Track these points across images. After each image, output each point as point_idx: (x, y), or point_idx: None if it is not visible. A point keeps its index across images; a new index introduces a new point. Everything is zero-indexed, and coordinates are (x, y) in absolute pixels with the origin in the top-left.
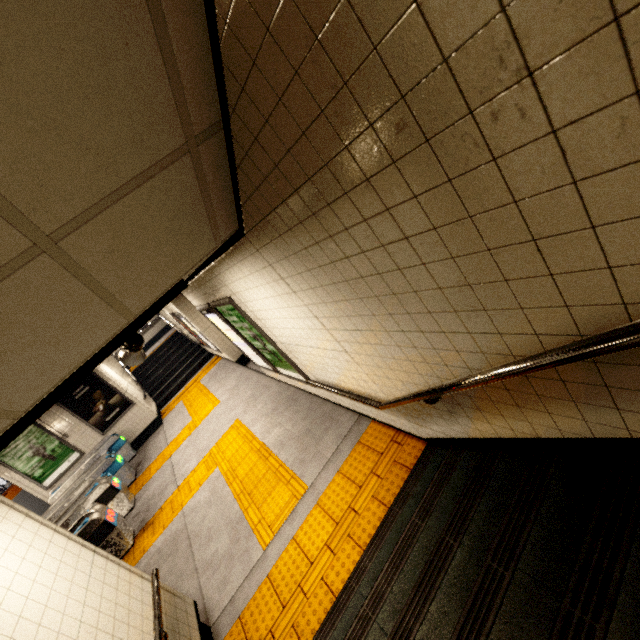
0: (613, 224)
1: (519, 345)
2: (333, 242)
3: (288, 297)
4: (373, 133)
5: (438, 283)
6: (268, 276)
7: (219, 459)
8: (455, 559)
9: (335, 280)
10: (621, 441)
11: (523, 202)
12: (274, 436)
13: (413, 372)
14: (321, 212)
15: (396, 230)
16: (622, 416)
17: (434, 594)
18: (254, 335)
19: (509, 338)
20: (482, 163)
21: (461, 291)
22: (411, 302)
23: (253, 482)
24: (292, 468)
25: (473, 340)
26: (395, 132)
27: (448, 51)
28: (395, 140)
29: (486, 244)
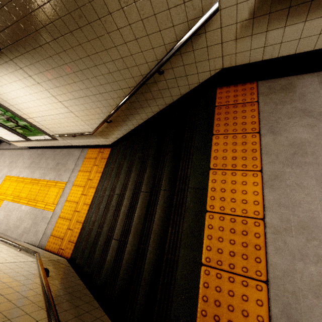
0: (134, 54)
1: (127, 92)
2: (59, 56)
3: (35, 87)
4: (71, 16)
5: (102, 73)
6: (19, 75)
7: (3, 197)
8: (124, 165)
9: (62, 75)
10: (153, 116)
11: (117, 47)
12: (38, 173)
13: (101, 113)
14: (51, 42)
15: (84, 53)
16: (151, 108)
17: (120, 175)
18: (8, 118)
19: (124, 90)
20: (105, 34)
21: (109, 75)
22: (94, 81)
23: (34, 194)
24: (55, 180)
25: (116, 93)
26: (78, 18)
27: (90, 0)
28: (79, 20)
29: (111, 59)
